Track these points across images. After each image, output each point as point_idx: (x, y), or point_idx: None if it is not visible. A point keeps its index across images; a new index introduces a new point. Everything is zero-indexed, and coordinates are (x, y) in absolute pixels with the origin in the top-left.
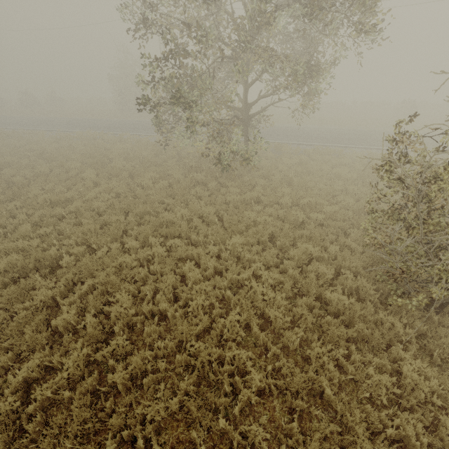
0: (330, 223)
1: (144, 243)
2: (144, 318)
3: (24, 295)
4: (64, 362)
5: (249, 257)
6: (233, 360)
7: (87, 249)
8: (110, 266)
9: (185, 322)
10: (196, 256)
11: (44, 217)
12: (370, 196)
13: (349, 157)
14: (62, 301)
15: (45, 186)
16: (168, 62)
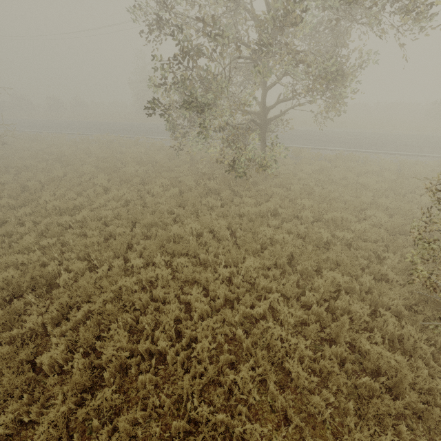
0: (360, 244)
1: (148, 260)
2: (140, 358)
3: (15, 320)
4: (36, 426)
5: (265, 284)
6: (244, 430)
7: (88, 264)
8: (108, 289)
9: (186, 376)
10: (204, 281)
11: (51, 225)
12: (405, 212)
13: (376, 164)
14: (53, 330)
15: (57, 192)
16: (181, 63)
